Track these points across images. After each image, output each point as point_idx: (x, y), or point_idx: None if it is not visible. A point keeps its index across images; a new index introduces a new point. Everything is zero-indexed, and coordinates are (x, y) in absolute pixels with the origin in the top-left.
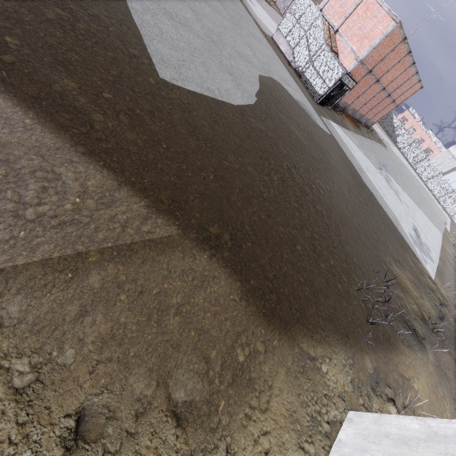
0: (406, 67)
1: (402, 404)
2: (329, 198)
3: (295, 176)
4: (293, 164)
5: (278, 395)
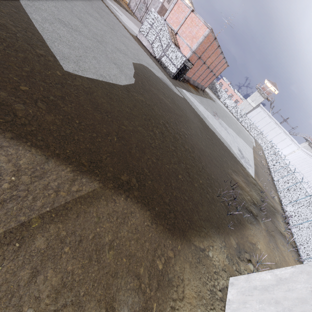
0: (218, 54)
1: (255, 261)
2: (191, 139)
3: (168, 128)
4: (166, 120)
5: (188, 284)
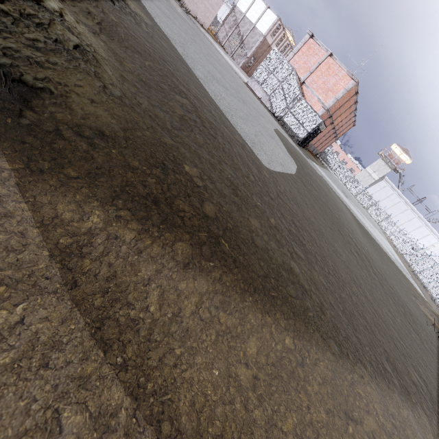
0: (350, 112)
1: None
2: (370, 252)
3: (354, 241)
4: (345, 226)
5: None
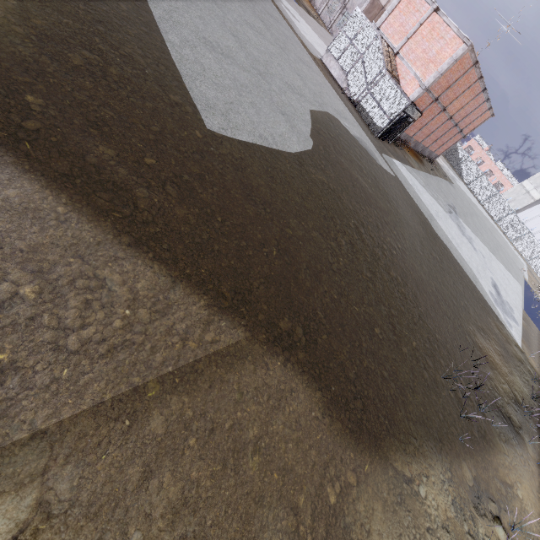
0: (476, 93)
1: (509, 522)
2: (402, 259)
3: (364, 236)
4: (360, 221)
5: None
